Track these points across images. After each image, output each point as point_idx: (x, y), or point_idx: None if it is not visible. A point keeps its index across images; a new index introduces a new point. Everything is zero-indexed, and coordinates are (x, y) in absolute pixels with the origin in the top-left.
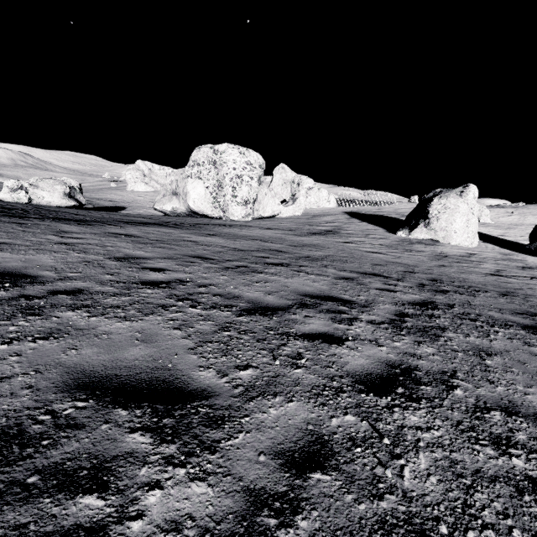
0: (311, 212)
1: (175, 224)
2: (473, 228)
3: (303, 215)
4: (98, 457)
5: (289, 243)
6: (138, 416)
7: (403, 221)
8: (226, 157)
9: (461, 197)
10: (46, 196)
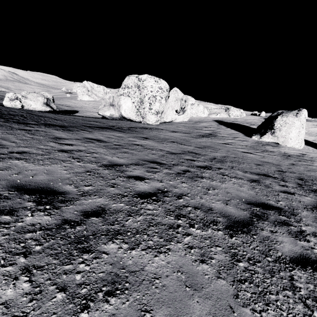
0: (193, 119)
1: (118, 128)
2: (302, 137)
3: (188, 121)
4: None
5: (195, 145)
6: None
7: (252, 128)
8: (146, 83)
9: (297, 117)
10: (32, 104)
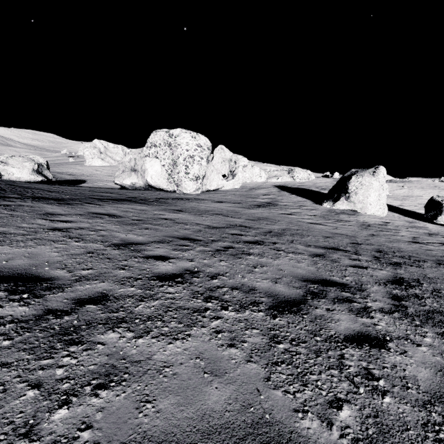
0: (247, 185)
1: (142, 199)
2: (383, 201)
3: (241, 188)
4: None
5: (246, 217)
6: None
7: (323, 193)
8: (180, 140)
9: (374, 176)
10: (16, 172)
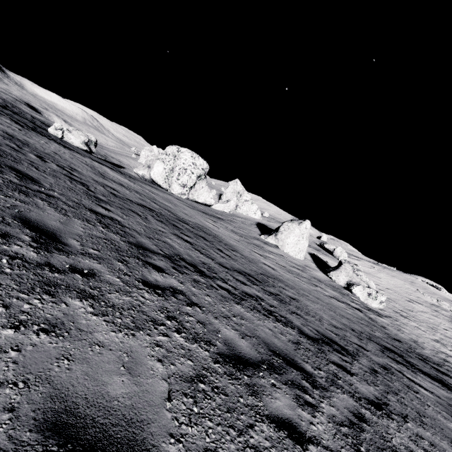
0: (238, 215)
1: (122, 173)
2: (301, 247)
3: (230, 213)
4: (0, 145)
5: (166, 200)
6: (11, 148)
7: None
8: (182, 155)
9: (299, 225)
10: (72, 139)
